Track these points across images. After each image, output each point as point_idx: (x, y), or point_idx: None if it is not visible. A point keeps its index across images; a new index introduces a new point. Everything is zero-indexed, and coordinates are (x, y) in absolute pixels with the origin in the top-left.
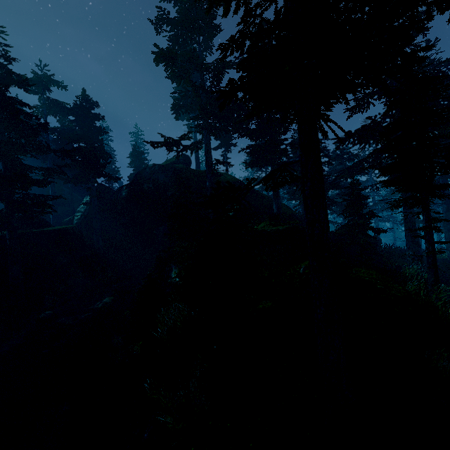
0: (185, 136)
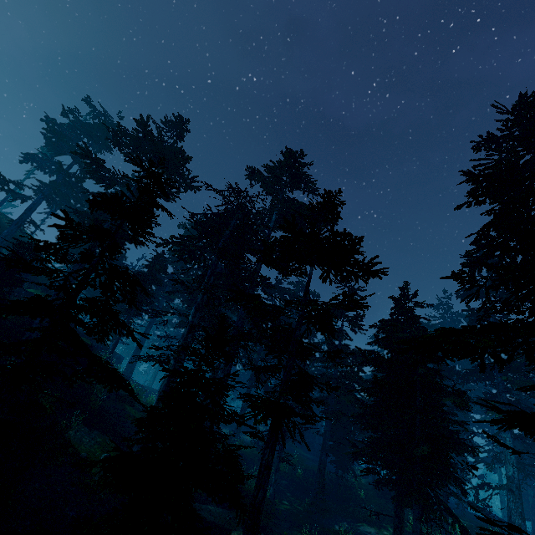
0: (20, 184)
